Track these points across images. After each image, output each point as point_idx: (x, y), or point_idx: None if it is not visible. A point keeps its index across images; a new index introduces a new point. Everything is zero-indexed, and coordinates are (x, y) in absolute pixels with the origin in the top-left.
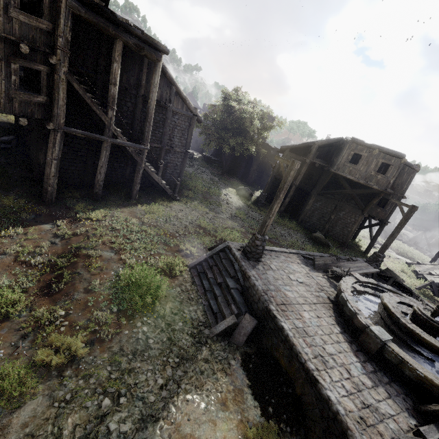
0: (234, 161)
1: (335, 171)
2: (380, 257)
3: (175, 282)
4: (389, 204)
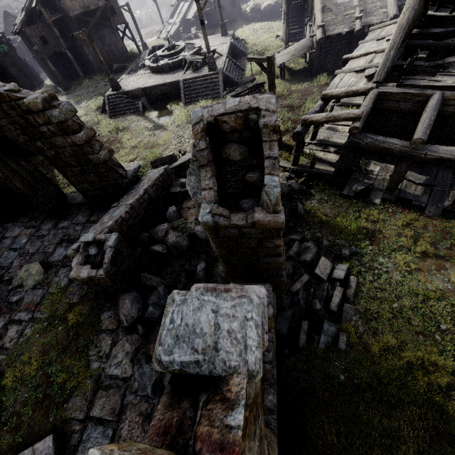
0: None
1: (74, 15)
2: (145, 44)
3: (116, 122)
4: (116, 8)
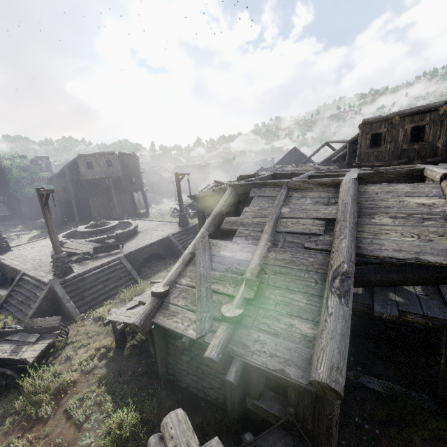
0: (32, 206)
1: (82, 178)
2: (116, 212)
3: None
4: (136, 180)
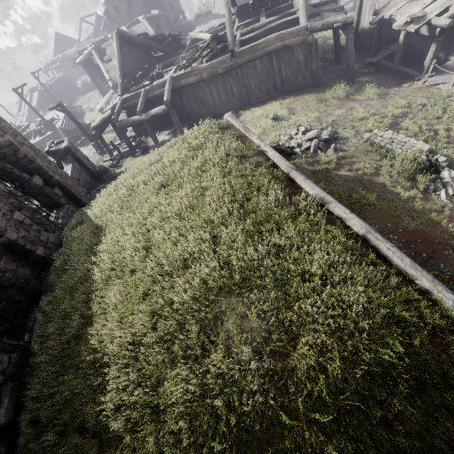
0: None
1: None
2: None
3: None
4: None
